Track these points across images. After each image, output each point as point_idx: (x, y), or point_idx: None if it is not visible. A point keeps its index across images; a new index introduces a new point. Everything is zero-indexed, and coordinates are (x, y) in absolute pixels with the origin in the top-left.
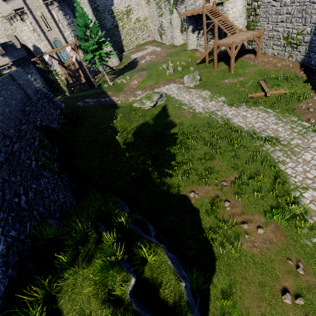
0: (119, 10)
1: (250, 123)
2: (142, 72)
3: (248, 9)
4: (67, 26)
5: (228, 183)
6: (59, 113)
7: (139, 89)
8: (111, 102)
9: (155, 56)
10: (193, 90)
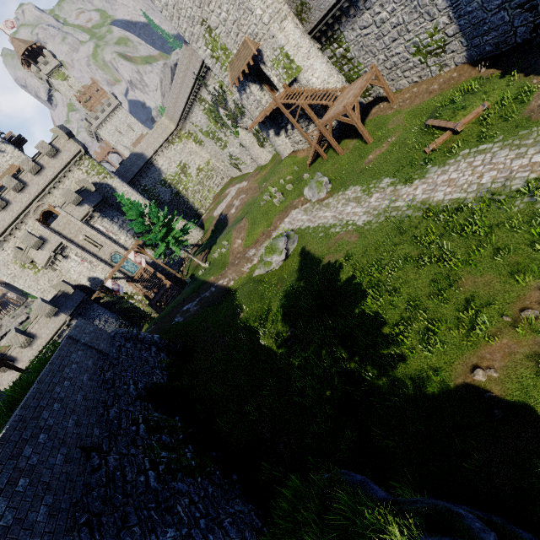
0: (171, 174)
1: (469, 185)
2: (240, 223)
3: (334, 62)
4: (119, 230)
5: (537, 308)
6: (155, 352)
7: (249, 247)
8: (220, 290)
9: (245, 194)
10: (329, 199)
